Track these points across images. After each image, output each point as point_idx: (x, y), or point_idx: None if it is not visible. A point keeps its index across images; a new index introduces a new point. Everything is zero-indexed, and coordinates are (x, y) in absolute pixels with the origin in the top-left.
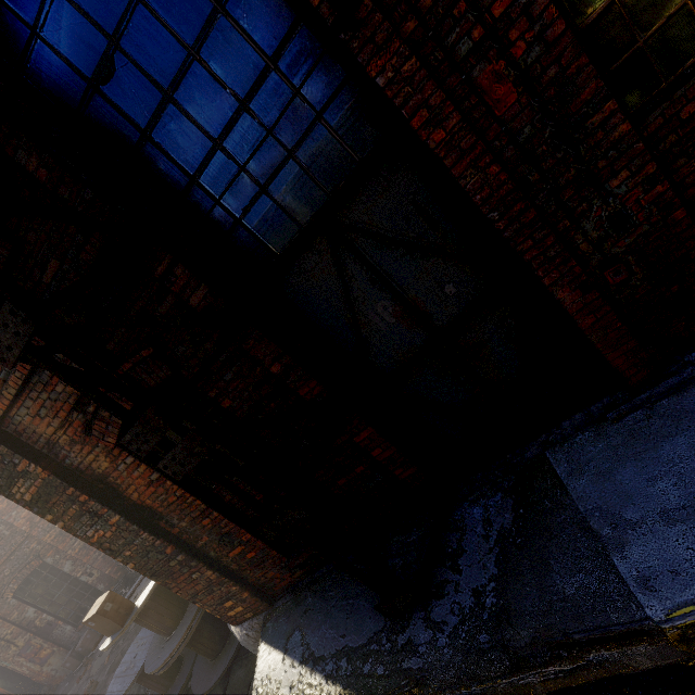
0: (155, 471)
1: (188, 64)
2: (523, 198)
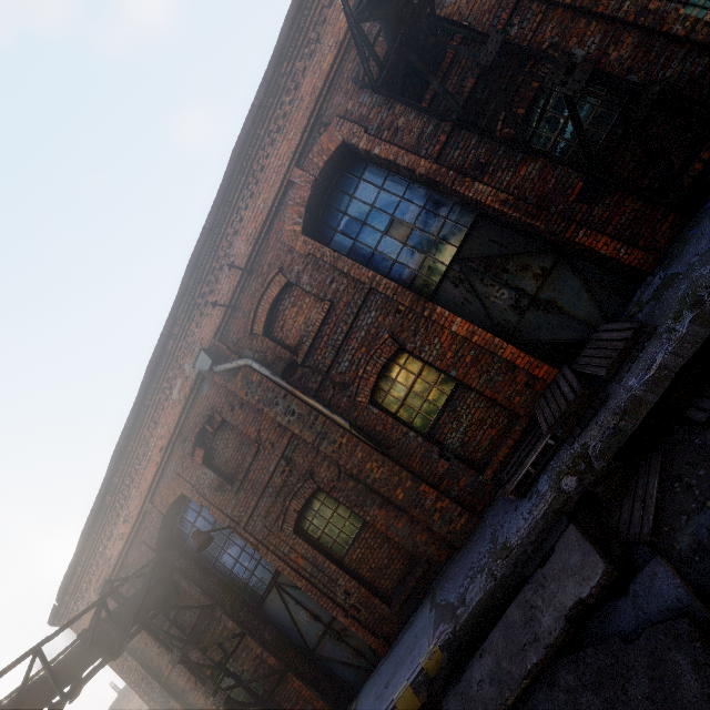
0: (222, 705)
1: (227, 540)
2: (315, 588)
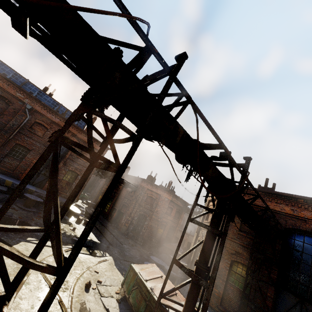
0: (229, 268)
1: (309, 265)
2: None
